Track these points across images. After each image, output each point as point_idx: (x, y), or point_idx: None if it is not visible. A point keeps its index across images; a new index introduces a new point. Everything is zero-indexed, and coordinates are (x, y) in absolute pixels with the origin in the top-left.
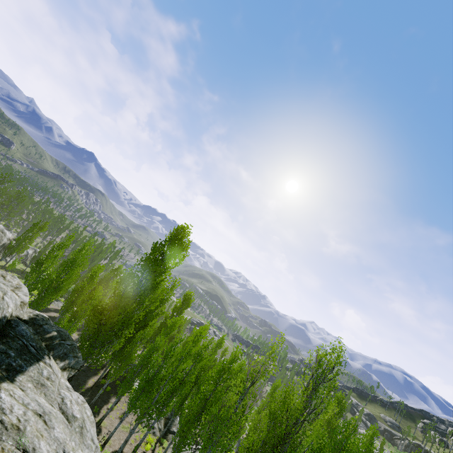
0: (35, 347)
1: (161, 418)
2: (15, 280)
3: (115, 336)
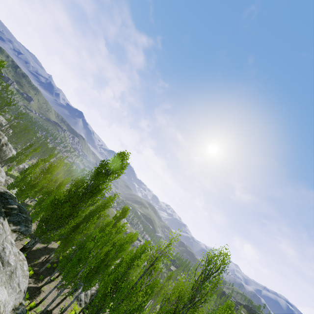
0: None
1: (88, 294)
2: None
3: (63, 223)
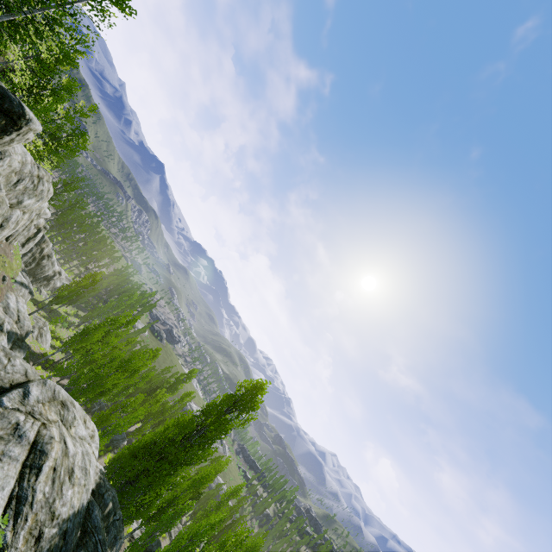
0: (101, 542)
1: None
2: (91, 423)
3: (147, 486)
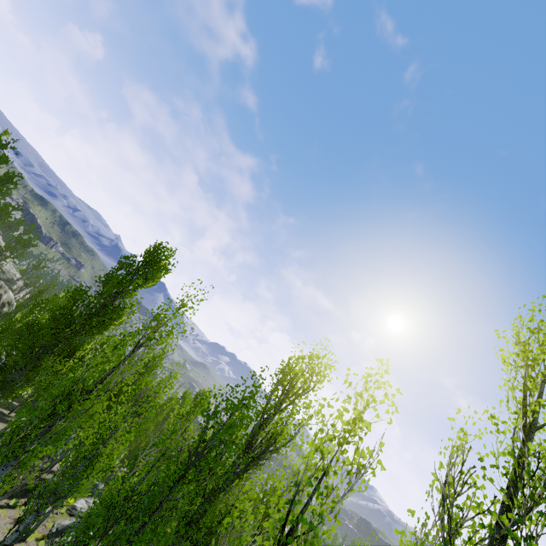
0: None
1: None
2: None
3: (40, 365)
